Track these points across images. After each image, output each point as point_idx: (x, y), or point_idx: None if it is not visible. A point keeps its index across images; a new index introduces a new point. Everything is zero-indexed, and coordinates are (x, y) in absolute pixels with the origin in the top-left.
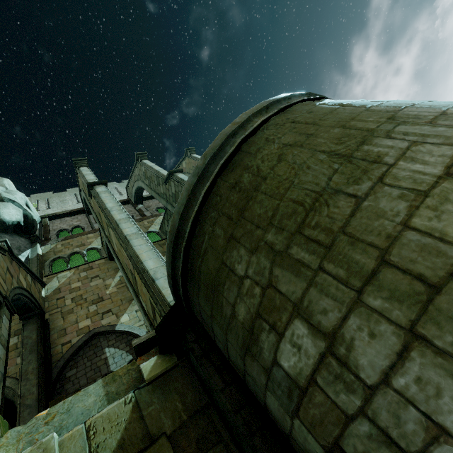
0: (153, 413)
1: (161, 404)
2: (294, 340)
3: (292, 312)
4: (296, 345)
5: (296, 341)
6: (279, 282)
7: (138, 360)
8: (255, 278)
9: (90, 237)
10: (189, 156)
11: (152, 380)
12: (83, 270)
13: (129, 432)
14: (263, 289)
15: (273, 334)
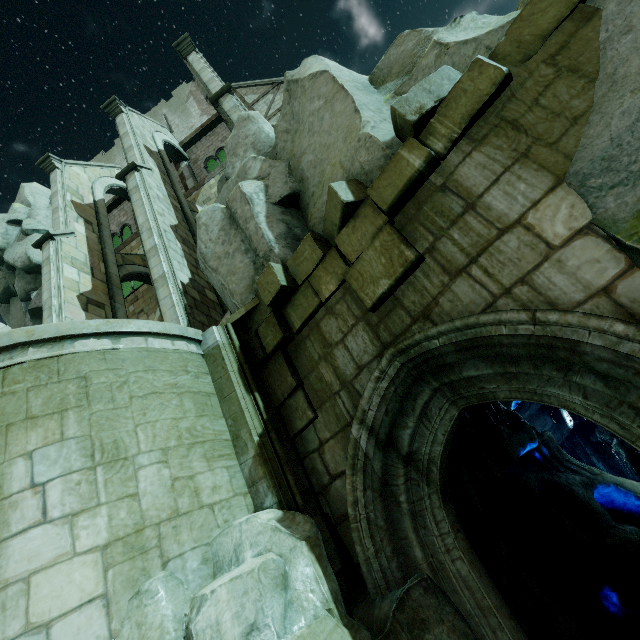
0: None
1: None
2: None
3: None
4: None
5: None
6: None
7: None
8: None
9: (133, 247)
10: (186, 60)
11: None
12: (131, 302)
13: None
14: None
15: None
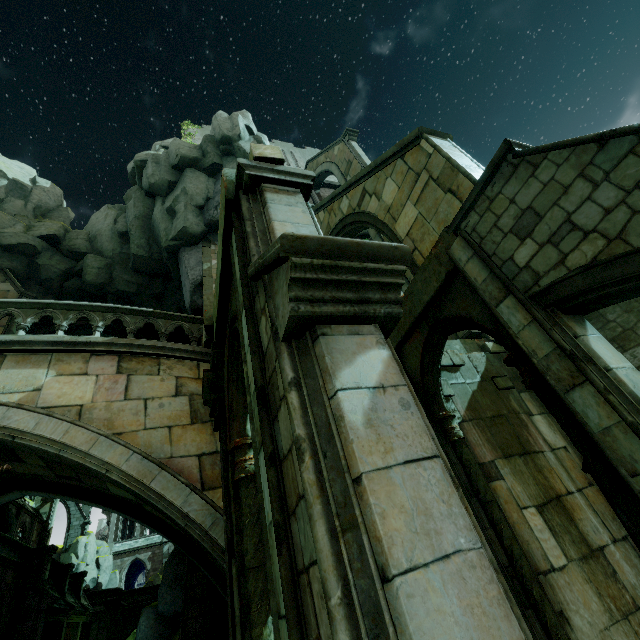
0: (497, 366)
1: (500, 365)
2: (633, 354)
3: (639, 343)
4: (634, 356)
5: (634, 354)
6: (639, 329)
7: (476, 340)
8: (621, 324)
9: None
10: None
11: (494, 352)
12: None
13: (488, 367)
14: (624, 330)
15: (619, 350)
